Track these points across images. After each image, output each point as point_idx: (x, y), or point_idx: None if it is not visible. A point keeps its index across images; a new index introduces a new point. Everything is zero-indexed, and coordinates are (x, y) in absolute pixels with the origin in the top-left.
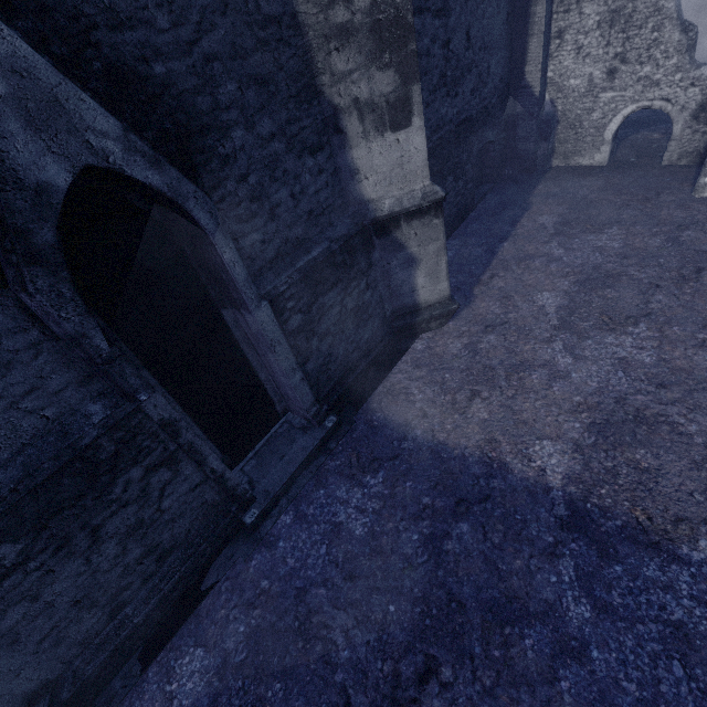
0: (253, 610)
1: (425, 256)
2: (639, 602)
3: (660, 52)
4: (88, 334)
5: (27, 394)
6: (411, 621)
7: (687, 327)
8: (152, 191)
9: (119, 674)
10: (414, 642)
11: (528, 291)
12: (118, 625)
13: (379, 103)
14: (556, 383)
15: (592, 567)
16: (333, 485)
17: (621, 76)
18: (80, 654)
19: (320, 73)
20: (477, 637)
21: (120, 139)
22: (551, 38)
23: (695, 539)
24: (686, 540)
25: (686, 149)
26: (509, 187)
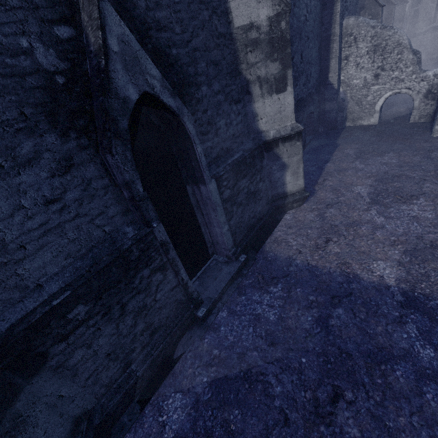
0: (211, 368)
1: (291, 164)
2: None
3: (402, 65)
4: (135, 182)
5: (98, 216)
6: (318, 366)
7: None
8: (167, 111)
9: (125, 412)
10: (323, 378)
11: (348, 186)
12: (127, 376)
13: (270, 79)
14: (377, 231)
15: (428, 327)
16: (249, 293)
17: (382, 77)
18: (105, 394)
19: (241, 63)
20: (364, 373)
21: (160, 80)
22: (342, 60)
23: None
24: None
25: (423, 114)
26: (323, 137)
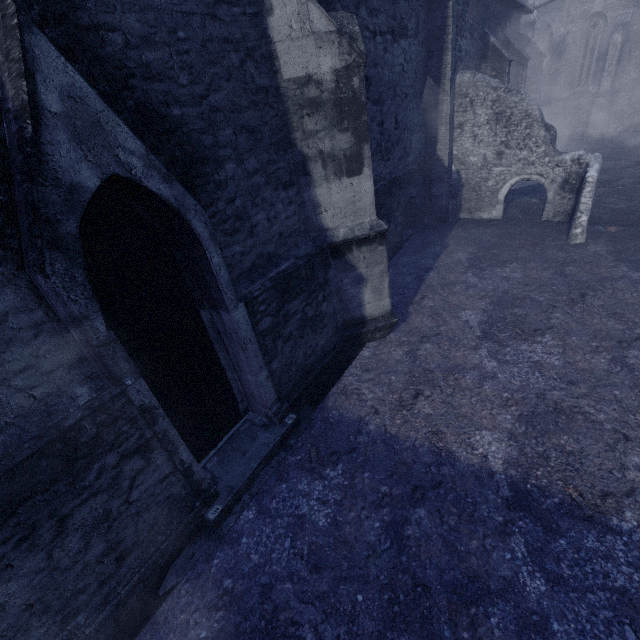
0: (216, 612)
1: (372, 276)
2: (585, 572)
3: (532, 142)
4: (91, 316)
5: (20, 372)
6: (380, 609)
7: (582, 337)
8: (160, 202)
9: None
10: (385, 631)
11: (454, 309)
12: (67, 637)
13: (338, 155)
14: (486, 383)
15: (540, 542)
16: (294, 479)
17: (506, 157)
18: None
19: (295, 130)
20: (445, 620)
21: (143, 157)
22: (454, 128)
23: (621, 511)
24: (614, 512)
25: (558, 210)
26: (429, 231)
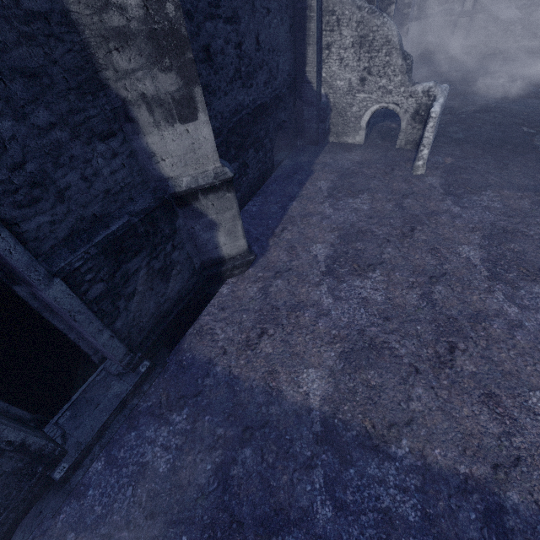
0: None
1: (224, 221)
2: (363, 497)
3: (391, 71)
4: None
5: None
6: None
7: (404, 273)
8: None
9: None
10: None
11: (307, 242)
12: None
13: (165, 99)
14: (321, 320)
15: (335, 472)
16: (143, 426)
17: (369, 84)
18: None
19: (103, 68)
20: None
21: None
22: (323, 48)
23: (400, 439)
24: (395, 441)
25: (409, 139)
26: (300, 155)
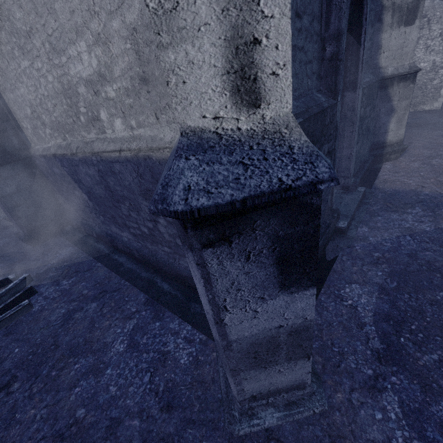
0: (380, 265)
1: (399, 109)
2: None
3: None
4: (344, 35)
5: (308, 62)
6: None
7: None
8: None
9: None
10: None
11: (442, 145)
12: None
13: (403, 8)
14: None
15: None
16: (385, 215)
17: None
18: None
19: None
20: None
21: None
22: None
23: None
24: None
25: None
26: None
